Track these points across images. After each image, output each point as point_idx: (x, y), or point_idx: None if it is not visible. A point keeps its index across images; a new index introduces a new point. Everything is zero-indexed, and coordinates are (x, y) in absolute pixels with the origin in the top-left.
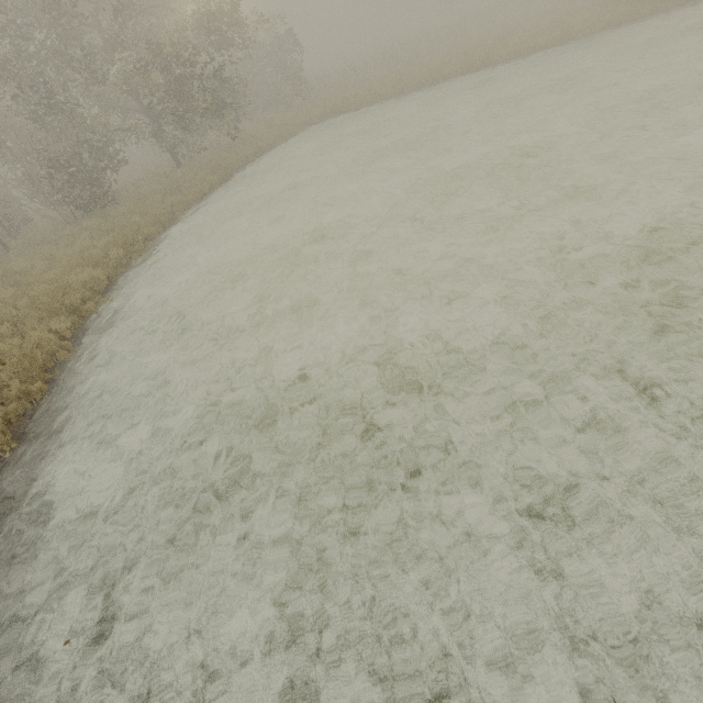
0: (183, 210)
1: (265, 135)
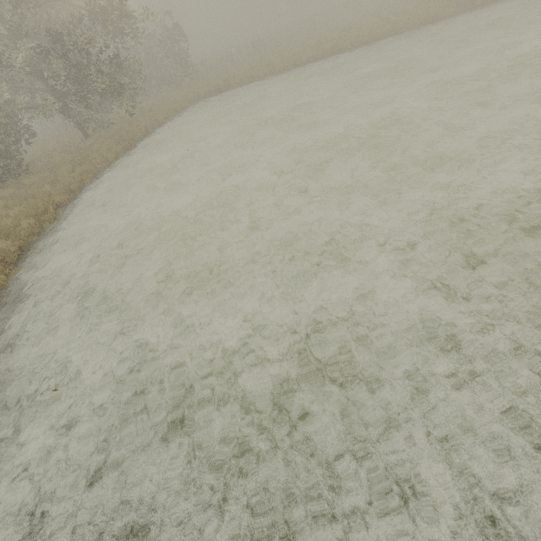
0: (92, 177)
1: (161, 110)
